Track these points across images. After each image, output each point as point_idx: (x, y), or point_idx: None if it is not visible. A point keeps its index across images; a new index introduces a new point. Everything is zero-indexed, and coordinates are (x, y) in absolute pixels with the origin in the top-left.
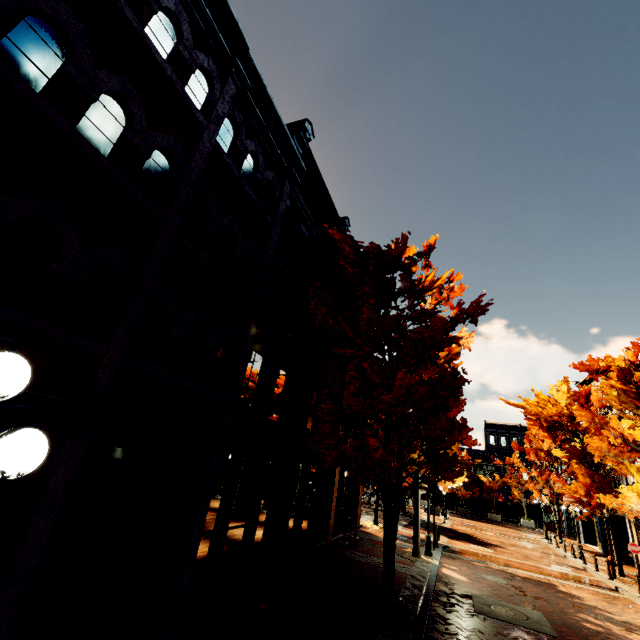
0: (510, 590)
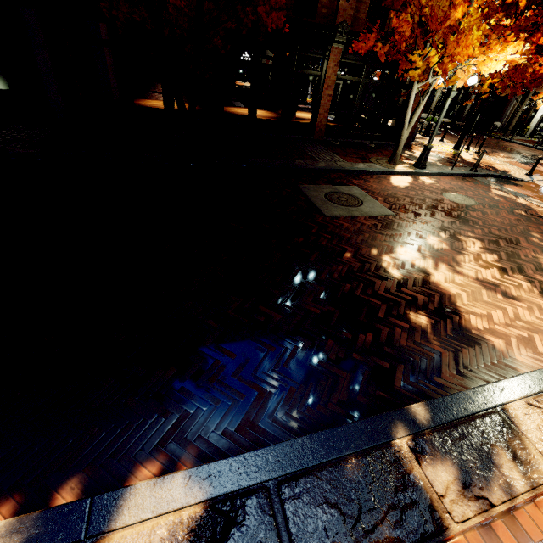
0: (437, 204)
